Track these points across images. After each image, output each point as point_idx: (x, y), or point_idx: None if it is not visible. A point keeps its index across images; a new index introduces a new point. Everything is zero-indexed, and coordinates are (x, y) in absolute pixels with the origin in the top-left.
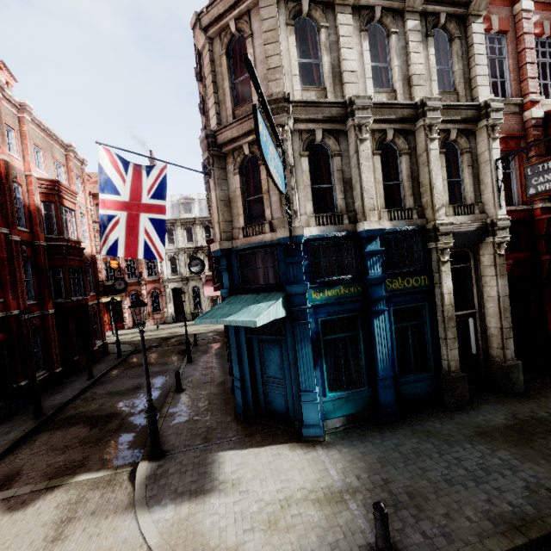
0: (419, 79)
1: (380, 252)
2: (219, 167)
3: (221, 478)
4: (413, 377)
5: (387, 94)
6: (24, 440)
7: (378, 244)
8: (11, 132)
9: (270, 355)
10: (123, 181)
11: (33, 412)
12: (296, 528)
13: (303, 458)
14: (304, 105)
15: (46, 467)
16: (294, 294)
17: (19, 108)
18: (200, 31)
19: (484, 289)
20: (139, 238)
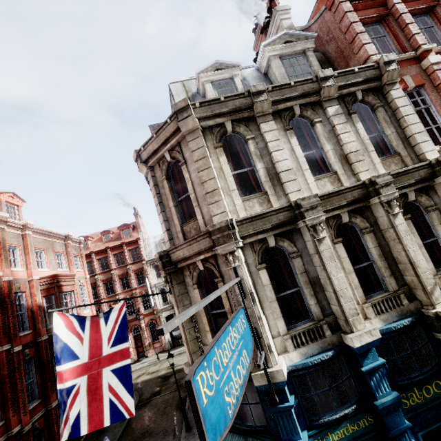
0: (357, 155)
1: (382, 365)
2: (178, 282)
3: None
4: None
5: (329, 177)
6: None
7: (375, 354)
8: (16, 249)
9: None
10: (80, 340)
11: None
12: None
13: None
14: (249, 221)
15: None
16: None
17: (22, 228)
18: (141, 164)
19: None
20: (103, 400)
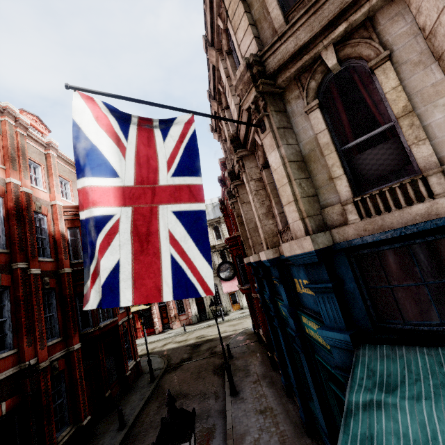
0: None
1: None
2: (276, 110)
3: None
4: None
5: None
6: None
7: None
8: (38, 168)
9: None
10: (121, 149)
11: None
12: None
13: None
14: None
15: None
16: None
17: (45, 146)
18: None
19: None
20: (159, 257)
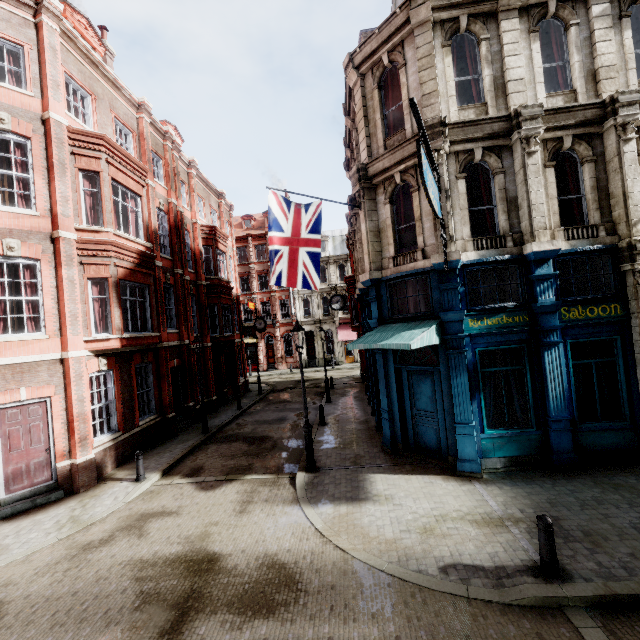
0: (609, 71)
1: (553, 277)
2: (370, 199)
3: (374, 492)
4: (599, 424)
5: (564, 96)
6: (199, 447)
7: (550, 267)
8: (183, 186)
9: (421, 387)
10: (286, 219)
11: (200, 429)
12: (452, 536)
13: (458, 488)
14: (461, 126)
15: (222, 466)
16: (448, 322)
17: (188, 165)
18: (352, 70)
19: None
20: (298, 270)
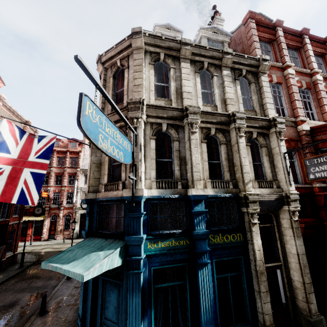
0: (231, 101)
1: (205, 212)
2: None
3: None
4: None
5: (211, 107)
6: None
7: (203, 205)
8: None
9: (110, 296)
10: (16, 144)
11: None
12: None
13: None
14: (154, 107)
15: None
16: (131, 245)
17: None
18: (99, 64)
19: (286, 246)
20: (17, 187)
